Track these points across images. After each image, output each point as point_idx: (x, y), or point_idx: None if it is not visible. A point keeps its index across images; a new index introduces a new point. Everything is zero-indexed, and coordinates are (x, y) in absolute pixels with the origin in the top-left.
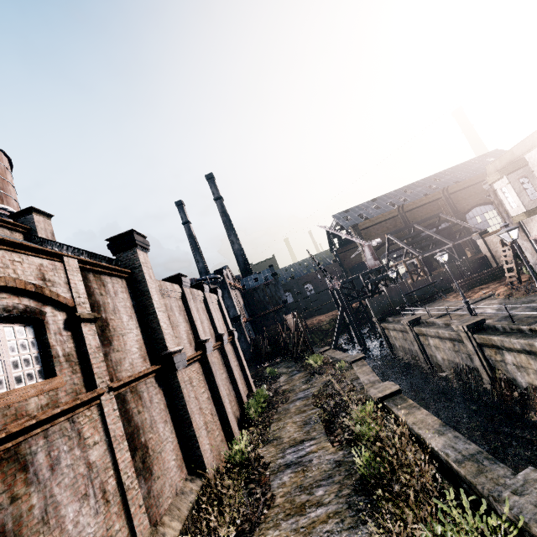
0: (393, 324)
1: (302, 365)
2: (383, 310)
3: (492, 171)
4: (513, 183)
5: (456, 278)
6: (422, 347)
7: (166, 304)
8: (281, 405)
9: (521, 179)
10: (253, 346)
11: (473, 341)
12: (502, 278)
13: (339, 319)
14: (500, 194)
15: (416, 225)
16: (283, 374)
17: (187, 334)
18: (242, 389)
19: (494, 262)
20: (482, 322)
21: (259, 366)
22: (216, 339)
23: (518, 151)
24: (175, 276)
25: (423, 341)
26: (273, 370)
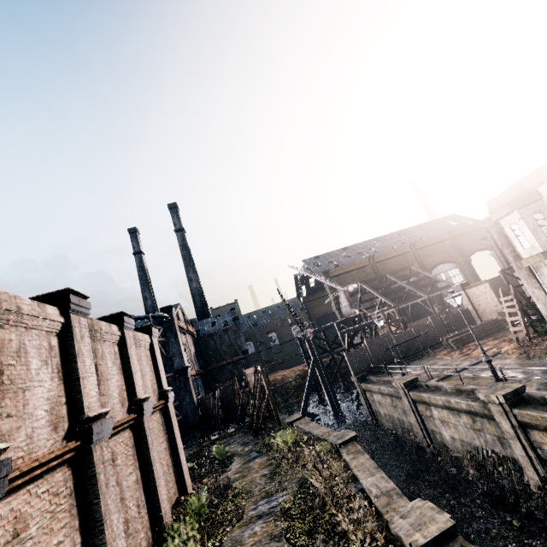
0: (378, 385)
1: (264, 442)
2: (363, 366)
3: (495, 207)
4: (526, 218)
5: (440, 332)
6: (421, 419)
7: (4, 342)
8: (229, 530)
9: (534, 214)
10: (201, 409)
11: (512, 419)
12: (495, 334)
13: (310, 376)
14: (508, 231)
15: (389, 275)
16: (236, 456)
17: (53, 405)
18: (165, 498)
19: (477, 316)
20: (521, 391)
21: (205, 438)
22: (130, 408)
23: (529, 184)
24: (59, 293)
25: (422, 410)
26: (222, 450)
